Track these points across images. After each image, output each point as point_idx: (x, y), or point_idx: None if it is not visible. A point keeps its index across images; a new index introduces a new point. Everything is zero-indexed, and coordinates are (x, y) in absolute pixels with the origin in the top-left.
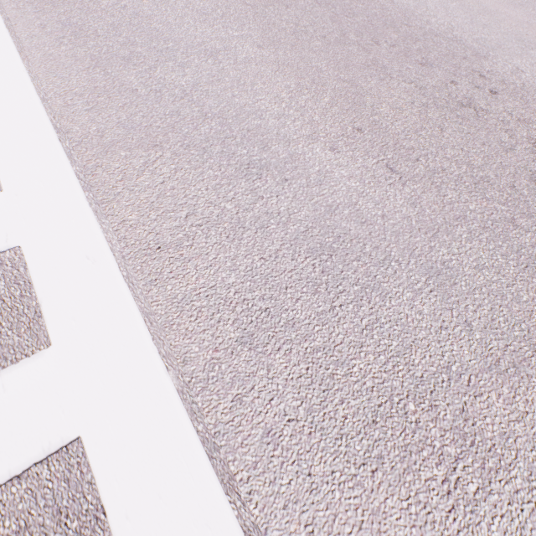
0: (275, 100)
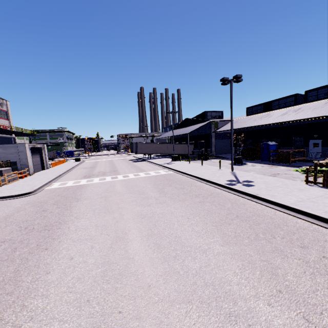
0: (3, 212)
